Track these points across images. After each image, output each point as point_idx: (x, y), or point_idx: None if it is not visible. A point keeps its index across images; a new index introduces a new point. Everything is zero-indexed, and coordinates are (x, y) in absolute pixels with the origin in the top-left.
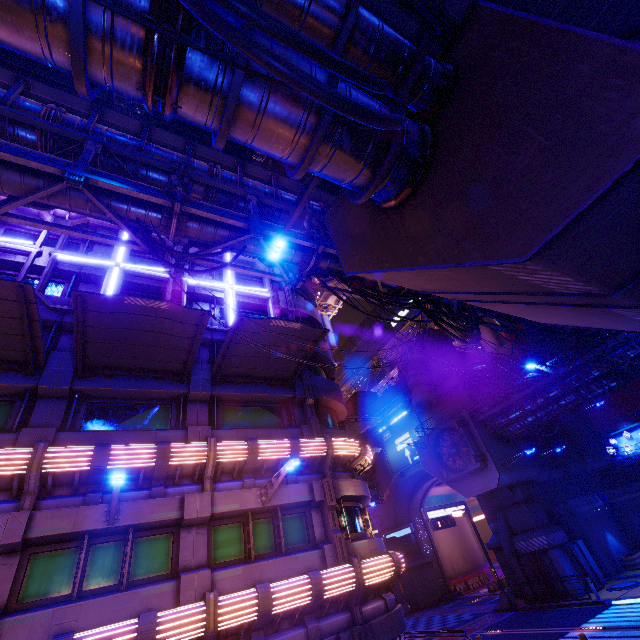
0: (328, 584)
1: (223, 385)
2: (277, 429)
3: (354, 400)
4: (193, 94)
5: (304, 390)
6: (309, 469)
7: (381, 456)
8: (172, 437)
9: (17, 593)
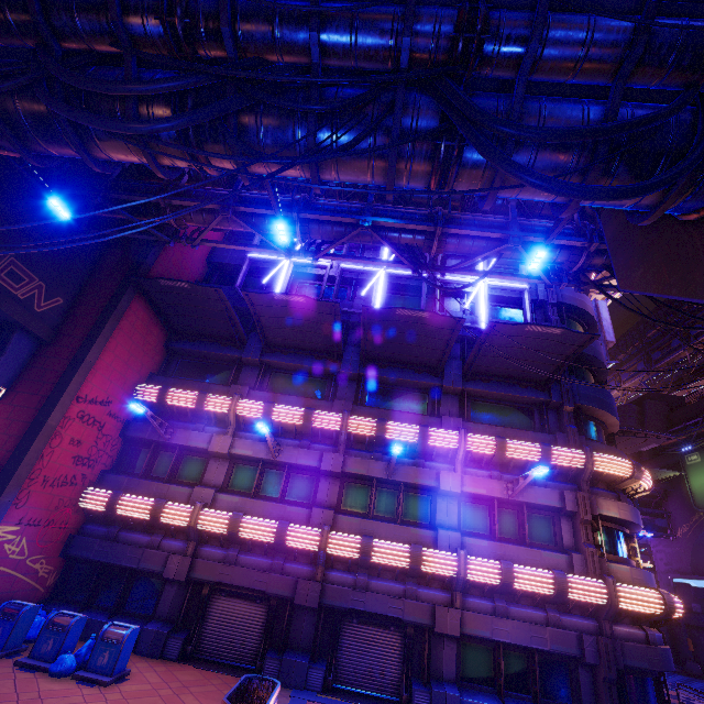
0: (573, 587)
1: (473, 382)
2: (527, 431)
3: (642, 403)
4: (466, 180)
5: (561, 395)
6: (561, 477)
7: (679, 482)
8: (429, 422)
9: (340, 502)
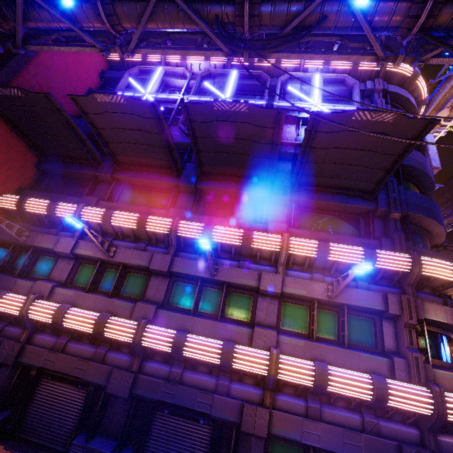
0: (394, 395)
1: (301, 192)
2: (351, 237)
3: (450, 236)
4: None
5: (389, 203)
6: (385, 281)
7: None
8: (256, 228)
9: (167, 299)
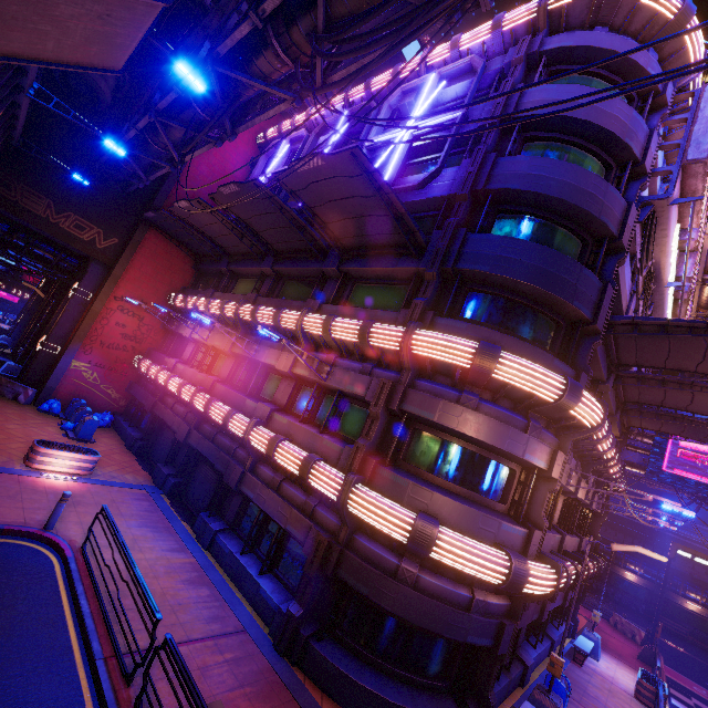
0: (314, 475)
1: (351, 260)
2: (375, 310)
3: None
4: None
5: (430, 259)
6: (397, 366)
7: None
8: (298, 307)
9: (231, 377)
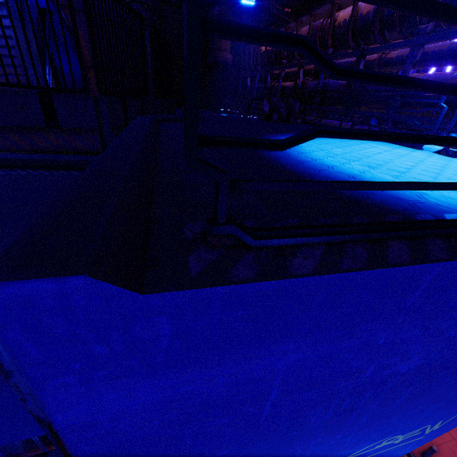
0: None
1: None
2: None
3: None
4: None
5: None
6: None
7: None
8: None
9: None
